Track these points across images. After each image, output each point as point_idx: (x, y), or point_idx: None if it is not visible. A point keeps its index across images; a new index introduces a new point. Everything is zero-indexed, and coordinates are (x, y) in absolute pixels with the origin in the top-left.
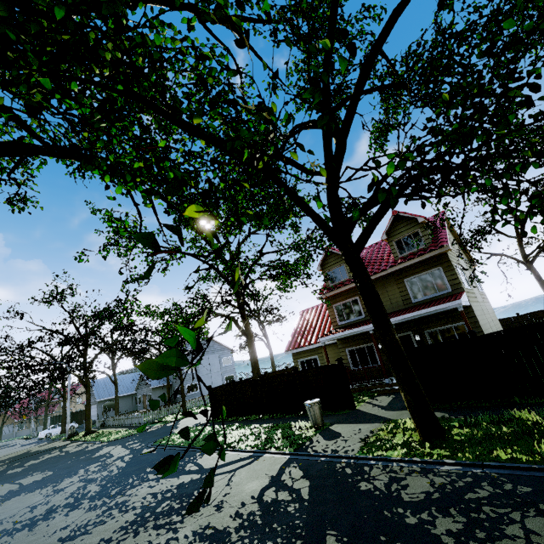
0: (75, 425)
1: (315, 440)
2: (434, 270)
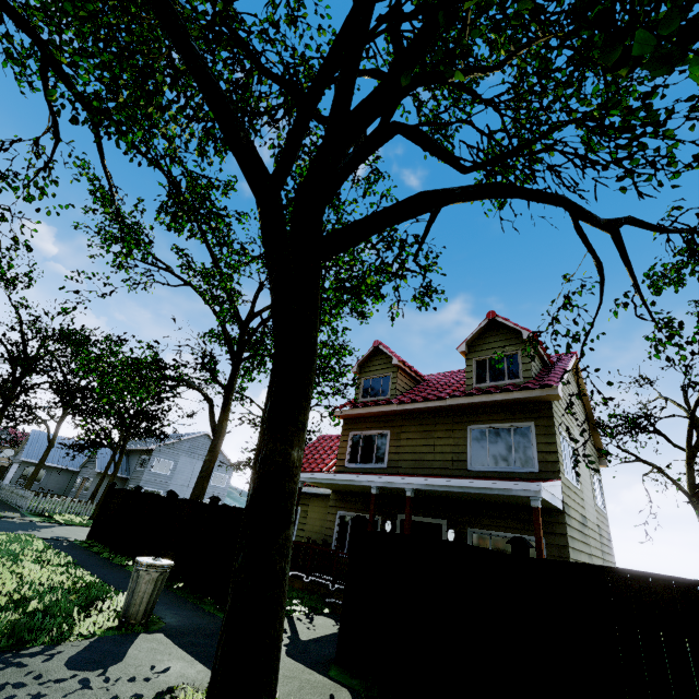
0: None
1: (55, 651)
2: (521, 426)
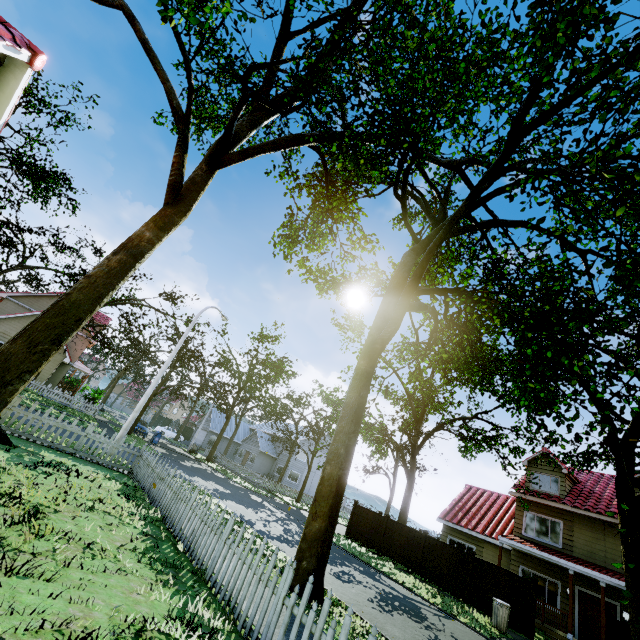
0: (182, 438)
1: None
2: None
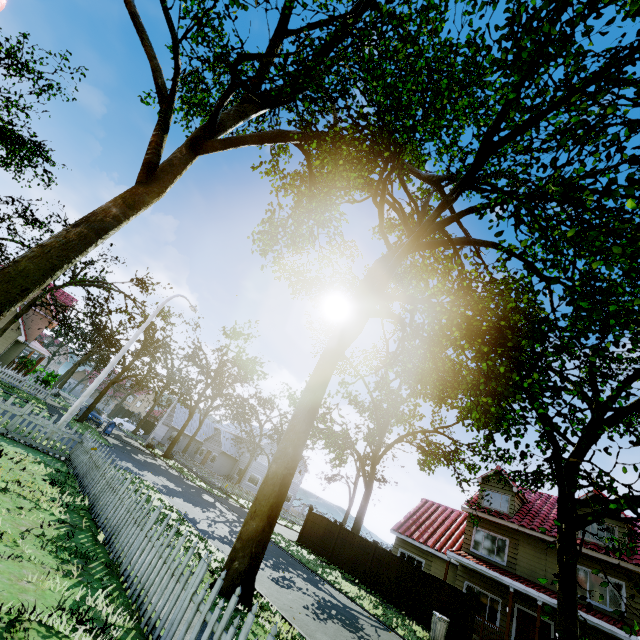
0: (142, 432)
1: None
2: (615, 581)
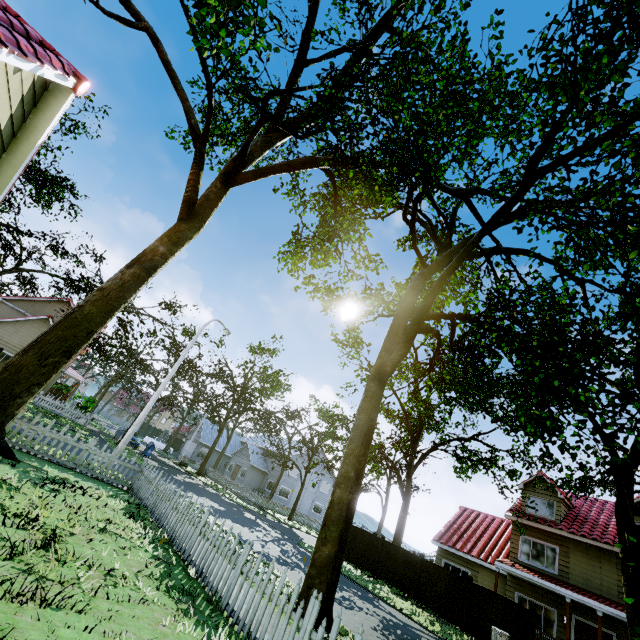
0: (171, 449)
1: None
2: None
